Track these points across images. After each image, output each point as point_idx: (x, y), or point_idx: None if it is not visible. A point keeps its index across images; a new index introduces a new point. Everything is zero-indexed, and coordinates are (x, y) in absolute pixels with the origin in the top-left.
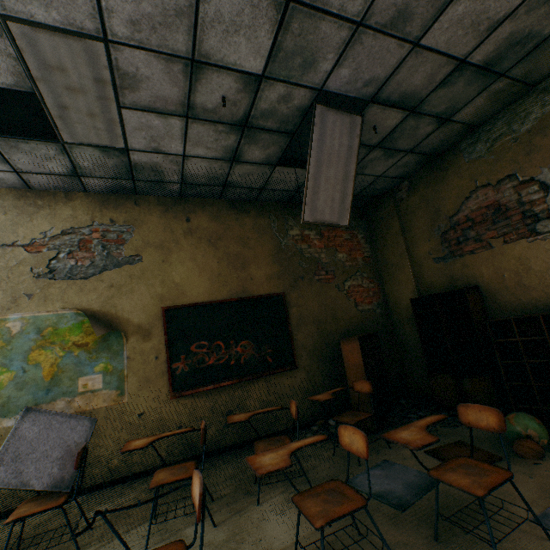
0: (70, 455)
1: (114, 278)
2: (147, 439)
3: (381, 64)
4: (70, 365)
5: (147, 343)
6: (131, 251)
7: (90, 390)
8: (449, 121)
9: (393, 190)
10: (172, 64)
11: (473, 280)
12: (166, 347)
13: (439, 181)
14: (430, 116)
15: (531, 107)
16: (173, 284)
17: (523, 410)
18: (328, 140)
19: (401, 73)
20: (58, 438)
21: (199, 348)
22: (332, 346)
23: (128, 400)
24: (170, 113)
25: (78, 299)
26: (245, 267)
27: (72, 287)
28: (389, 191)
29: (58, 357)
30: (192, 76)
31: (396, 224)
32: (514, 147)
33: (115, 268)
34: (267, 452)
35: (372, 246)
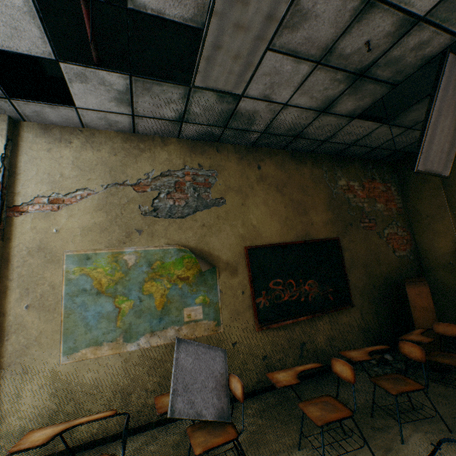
0: (220, 386)
1: (205, 218)
2: (286, 373)
3: None
4: (175, 296)
5: (234, 279)
6: (216, 194)
7: (193, 320)
8: None
9: None
10: None
11: None
12: (250, 283)
13: None
14: None
15: None
16: (251, 226)
17: None
18: (450, 90)
19: None
20: (207, 369)
21: (276, 285)
22: (377, 288)
23: (223, 330)
24: (306, 58)
25: (178, 236)
26: (306, 213)
27: (172, 225)
28: None
29: (166, 288)
30: (357, 15)
31: (436, 179)
32: None
33: (205, 209)
34: None
35: (402, 198)
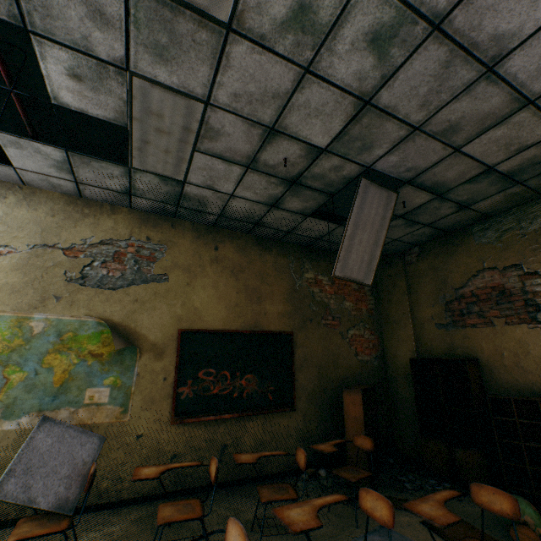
0: (76, 474)
1: (140, 293)
2: (156, 468)
3: (425, 158)
4: (81, 374)
5: (158, 362)
6: (160, 269)
7: (95, 403)
8: (467, 208)
9: (403, 252)
10: (253, 128)
11: (472, 352)
12: (176, 369)
13: (449, 255)
14: (452, 202)
15: (539, 212)
16: (192, 308)
17: (515, 491)
18: (367, 208)
19: (439, 167)
20: (68, 454)
21: (207, 375)
22: (329, 392)
23: (130, 418)
24: (235, 162)
25: (102, 308)
26: (260, 301)
27: (99, 296)
28: (400, 253)
29: (72, 363)
30: (266, 139)
31: (403, 284)
32: (521, 241)
33: (142, 283)
34: (292, 506)
35: (376, 299)
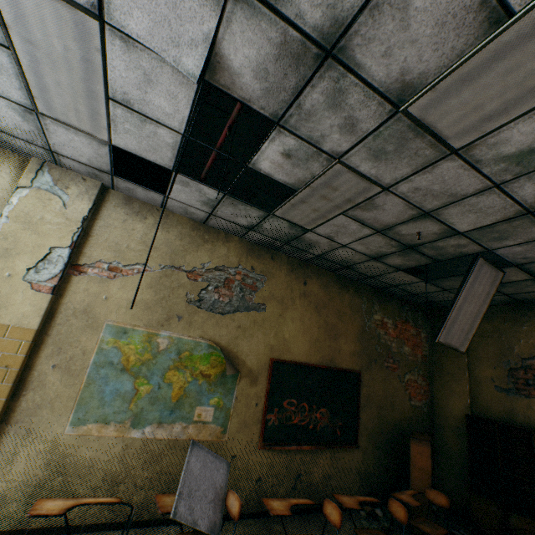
0: (217, 499)
1: (242, 320)
2: (281, 503)
3: None
4: (193, 392)
5: (252, 388)
6: (259, 299)
7: (202, 420)
8: None
9: None
10: (410, 209)
11: (534, 423)
12: (266, 397)
13: (518, 324)
14: None
15: None
16: (282, 338)
17: None
18: (476, 284)
19: None
20: (211, 478)
21: (289, 405)
22: (385, 433)
23: (227, 439)
24: (370, 226)
25: (213, 331)
26: (336, 338)
27: (211, 319)
28: None
29: (186, 381)
30: (414, 218)
31: None
32: None
33: (245, 311)
34: None
35: (430, 346)
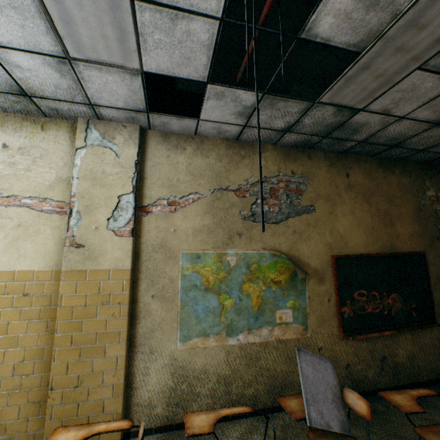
0: (336, 398)
1: (296, 225)
2: (402, 397)
3: None
4: (269, 299)
5: (321, 286)
6: (306, 201)
7: (284, 322)
8: None
9: None
10: None
11: None
12: (336, 292)
13: None
14: None
15: None
16: (338, 235)
17: None
18: None
19: None
20: (323, 379)
21: (360, 296)
22: None
23: (310, 334)
24: None
25: (272, 241)
26: (392, 224)
27: (267, 230)
28: None
29: (261, 290)
30: None
31: None
32: None
33: (296, 216)
34: None
35: None
